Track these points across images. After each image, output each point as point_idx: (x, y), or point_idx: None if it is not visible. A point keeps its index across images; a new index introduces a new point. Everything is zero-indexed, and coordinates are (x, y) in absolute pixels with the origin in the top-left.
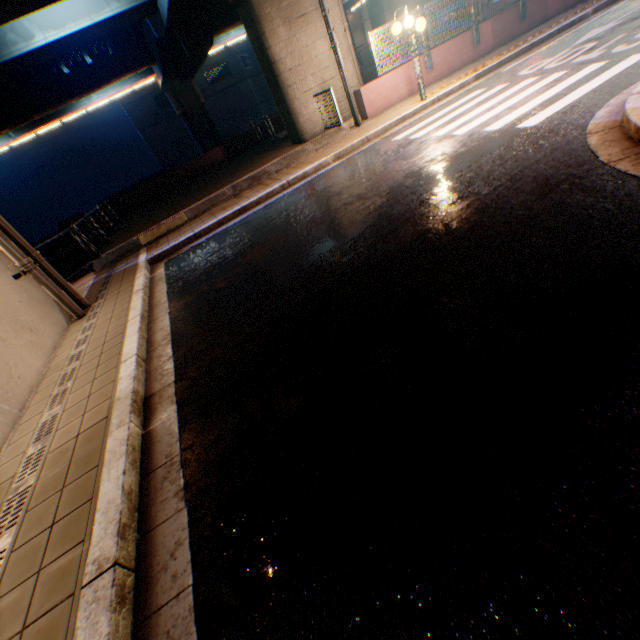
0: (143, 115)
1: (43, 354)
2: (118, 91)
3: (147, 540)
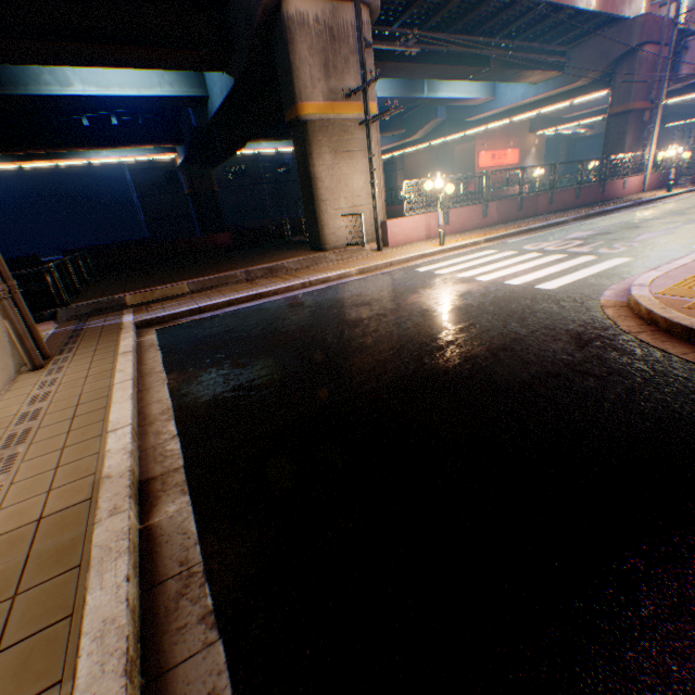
0: (148, 183)
1: None
2: (133, 155)
3: (158, 688)
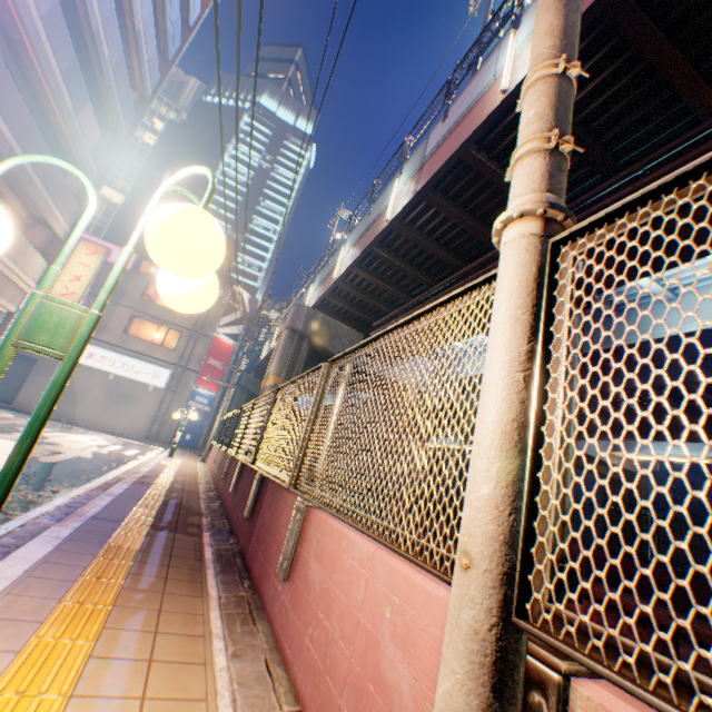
0: None
1: (126, 431)
2: None
3: None
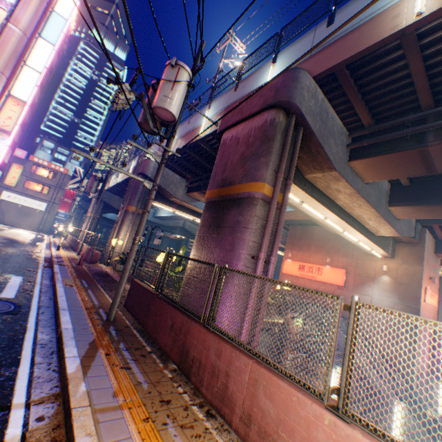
0: None
1: (28, 227)
2: None
3: None
